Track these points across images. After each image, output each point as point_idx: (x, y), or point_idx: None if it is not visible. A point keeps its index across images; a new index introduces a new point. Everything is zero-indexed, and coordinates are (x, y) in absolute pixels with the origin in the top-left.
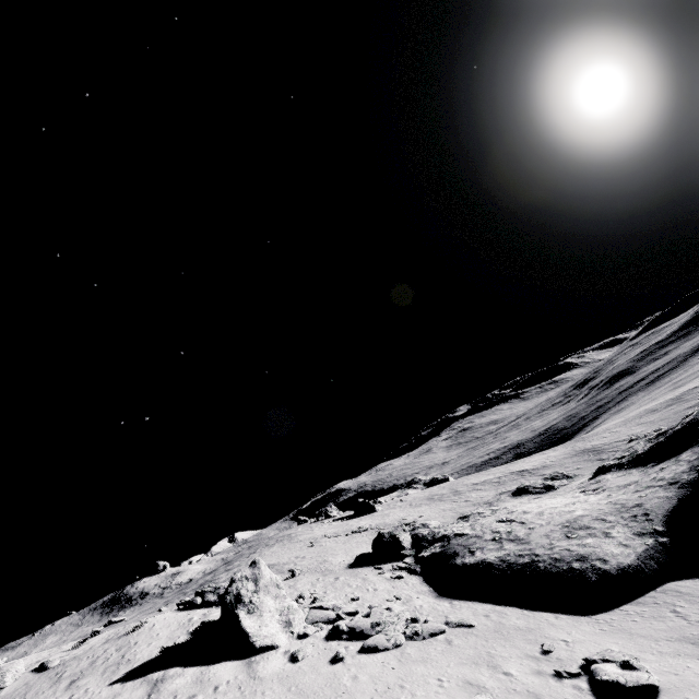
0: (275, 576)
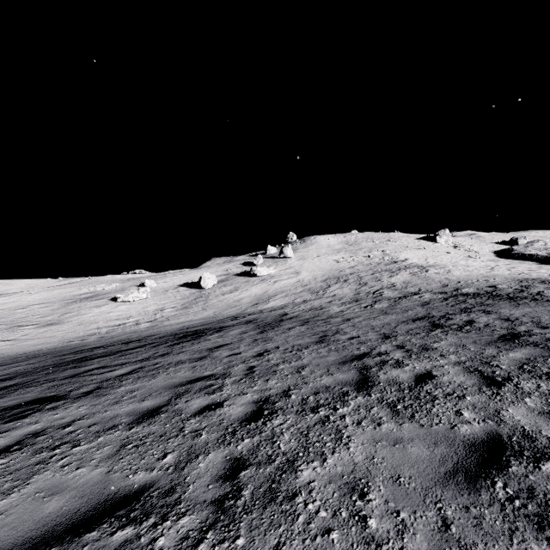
0: (450, 233)
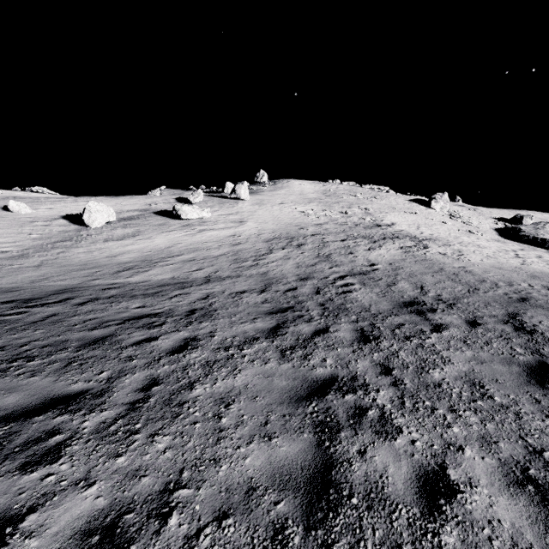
0: (448, 199)
